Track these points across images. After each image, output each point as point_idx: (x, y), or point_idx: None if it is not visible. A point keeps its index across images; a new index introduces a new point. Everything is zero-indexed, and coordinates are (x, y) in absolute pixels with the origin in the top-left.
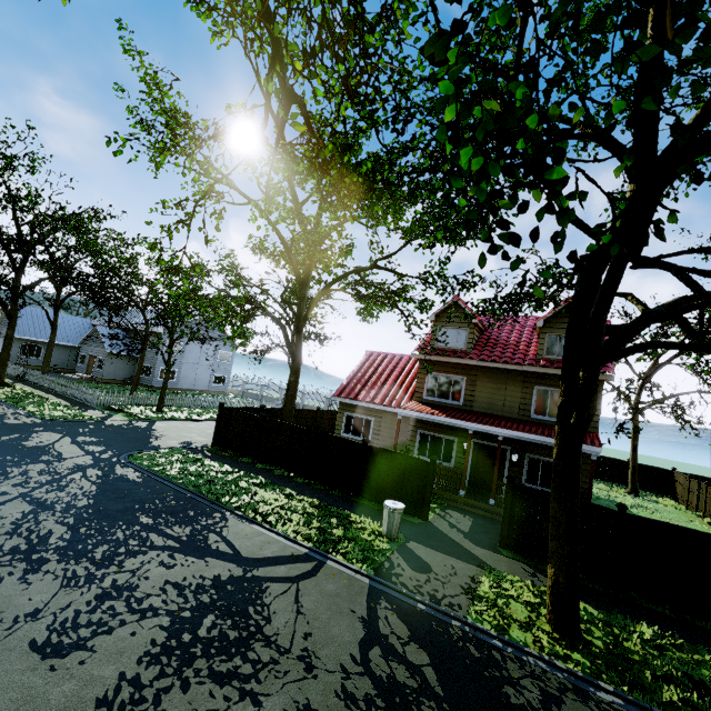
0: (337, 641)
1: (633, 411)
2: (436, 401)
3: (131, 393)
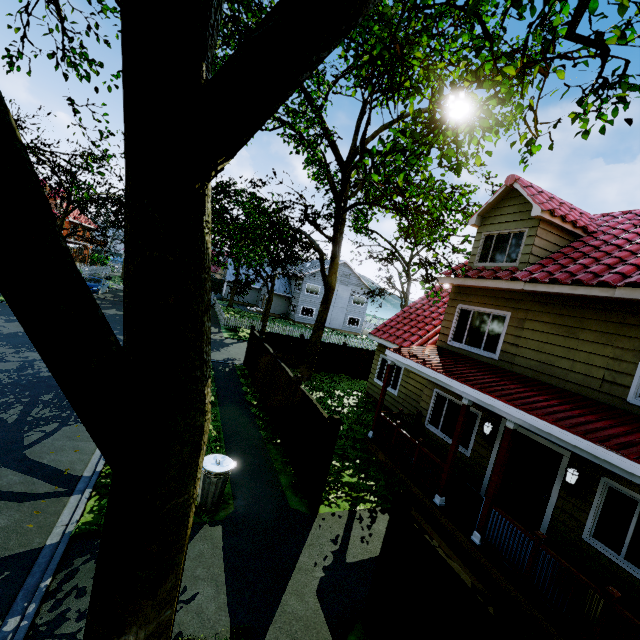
0: None
1: None
2: (461, 349)
3: (261, 321)
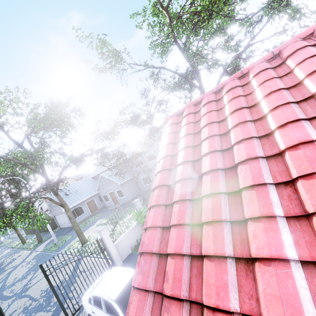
0: None
1: None
2: None
3: None
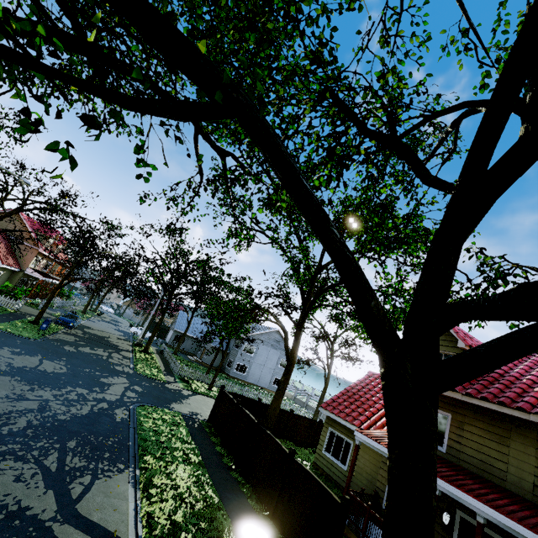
0: None
1: None
2: None
3: (205, 374)
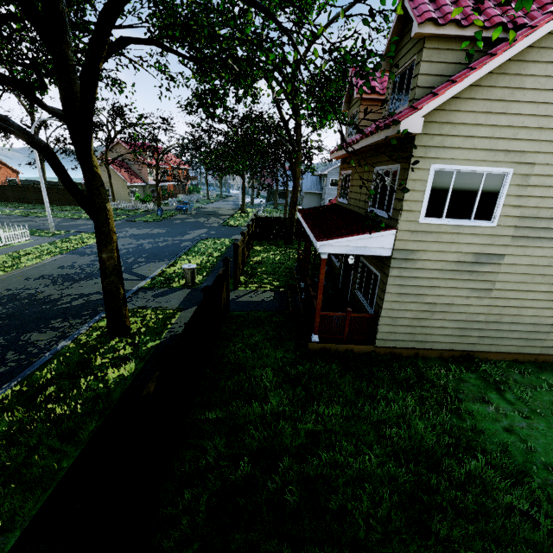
0: (80, 290)
1: None
2: (340, 202)
3: None
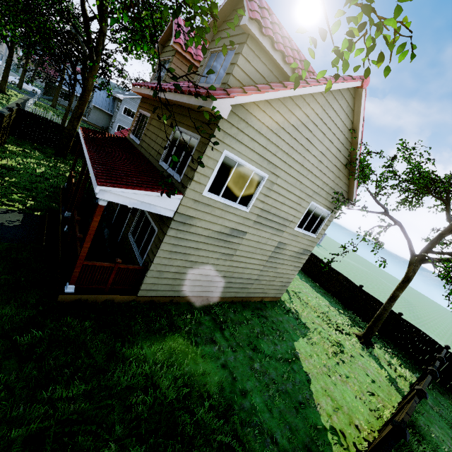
0: None
1: (412, 256)
2: (132, 139)
3: None
